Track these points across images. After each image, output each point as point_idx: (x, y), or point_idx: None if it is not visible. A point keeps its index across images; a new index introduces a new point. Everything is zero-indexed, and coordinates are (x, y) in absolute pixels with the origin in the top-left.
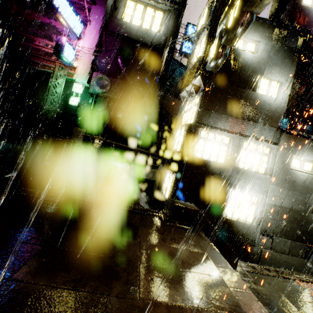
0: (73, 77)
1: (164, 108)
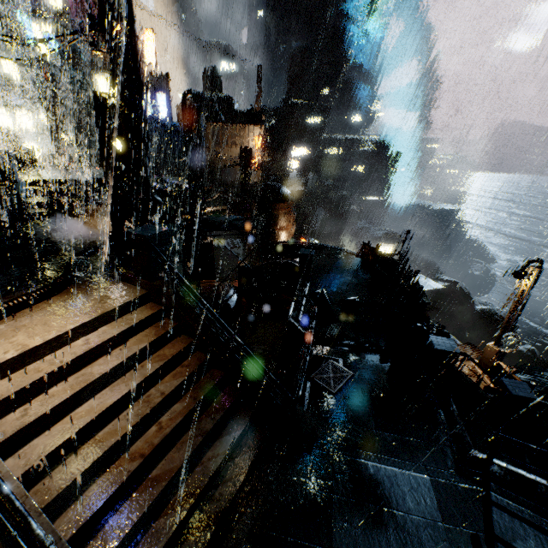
0: None
1: None
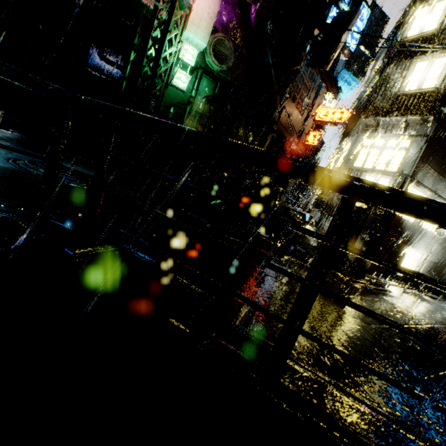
0: (186, 27)
1: (288, 115)
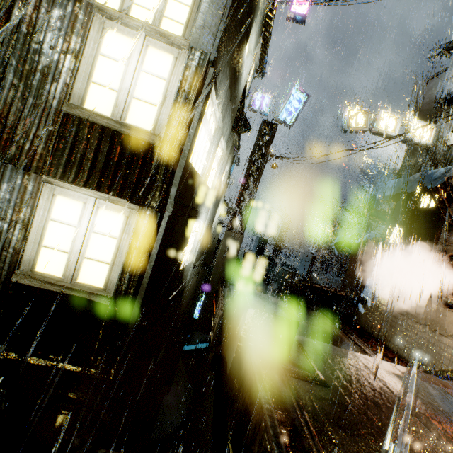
0: None
1: None
